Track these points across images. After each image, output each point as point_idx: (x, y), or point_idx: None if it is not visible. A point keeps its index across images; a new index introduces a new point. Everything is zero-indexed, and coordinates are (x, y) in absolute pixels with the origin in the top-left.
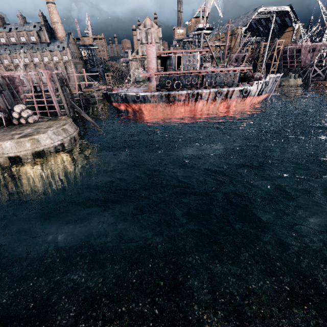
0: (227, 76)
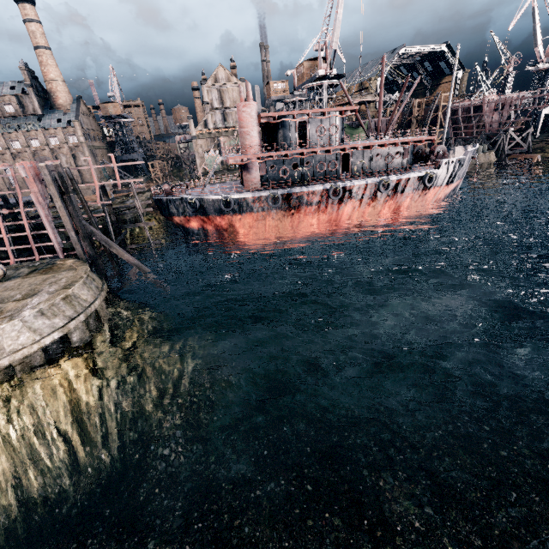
0: (391, 154)
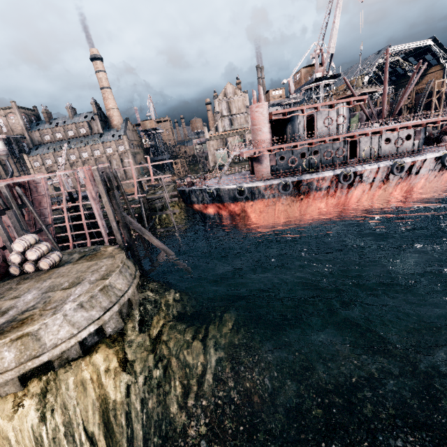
0: (401, 138)
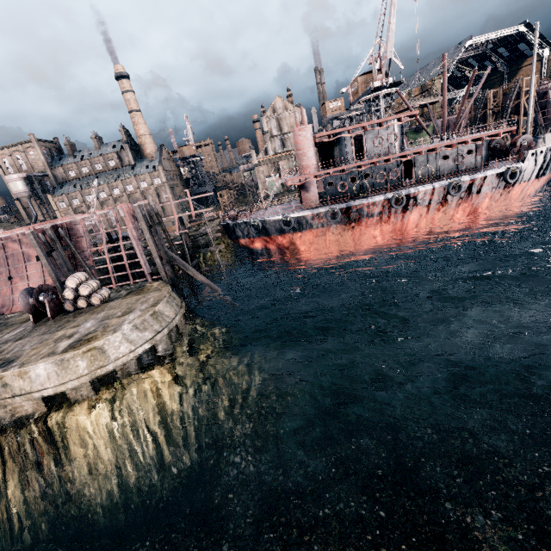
0: (460, 154)
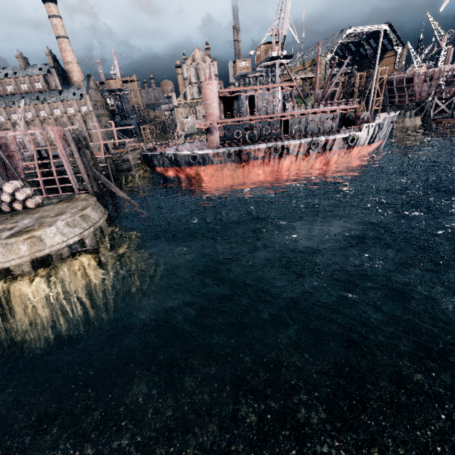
0: (322, 120)
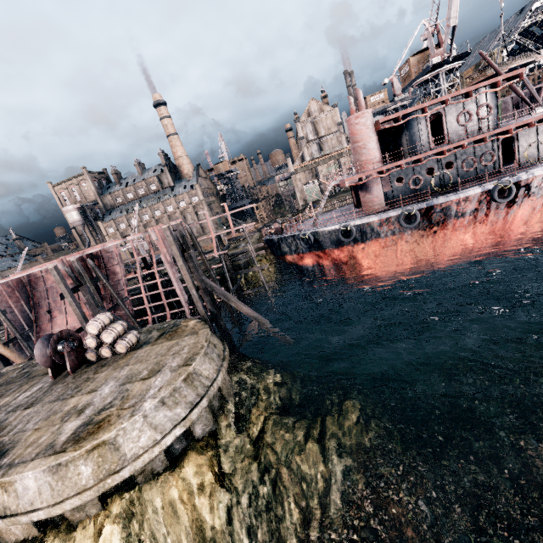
0: None
